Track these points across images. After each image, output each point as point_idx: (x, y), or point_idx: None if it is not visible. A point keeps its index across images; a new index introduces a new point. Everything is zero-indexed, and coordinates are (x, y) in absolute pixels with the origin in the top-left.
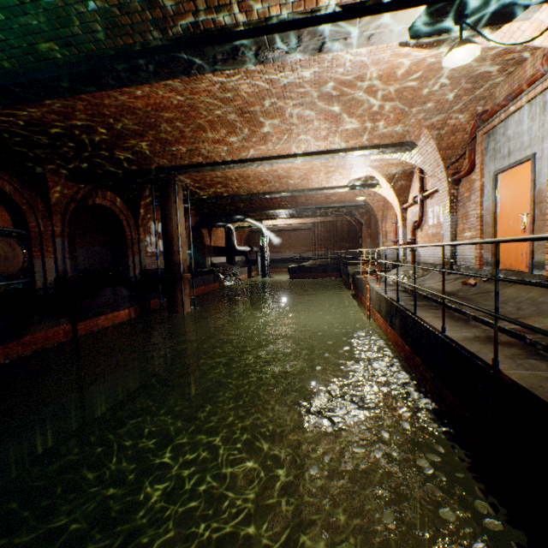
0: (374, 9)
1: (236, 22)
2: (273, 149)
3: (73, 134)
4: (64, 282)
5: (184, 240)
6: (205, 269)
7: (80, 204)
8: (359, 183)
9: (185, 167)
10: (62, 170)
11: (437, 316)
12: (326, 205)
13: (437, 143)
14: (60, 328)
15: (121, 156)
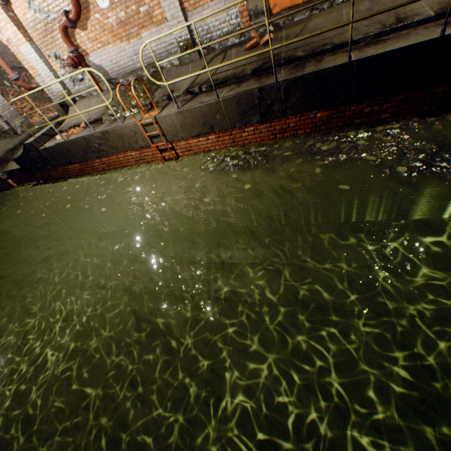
0: None
1: None
2: None
3: None
4: None
5: None
6: None
7: None
8: None
9: None
10: None
11: (359, 53)
12: None
13: None
14: None
15: None
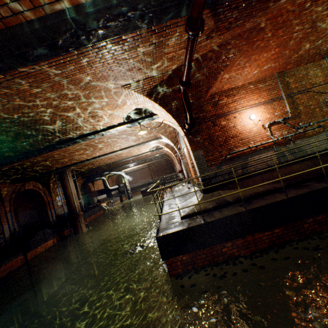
0: (113, 127)
1: (73, 136)
2: (106, 151)
3: (14, 167)
4: (15, 235)
5: (76, 196)
6: (94, 204)
7: (17, 192)
8: (154, 149)
9: (69, 165)
10: (8, 180)
11: (168, 206)
12: (147, 157)
13: (167, 137)
14: (18, 258)
15: (37, 169)
